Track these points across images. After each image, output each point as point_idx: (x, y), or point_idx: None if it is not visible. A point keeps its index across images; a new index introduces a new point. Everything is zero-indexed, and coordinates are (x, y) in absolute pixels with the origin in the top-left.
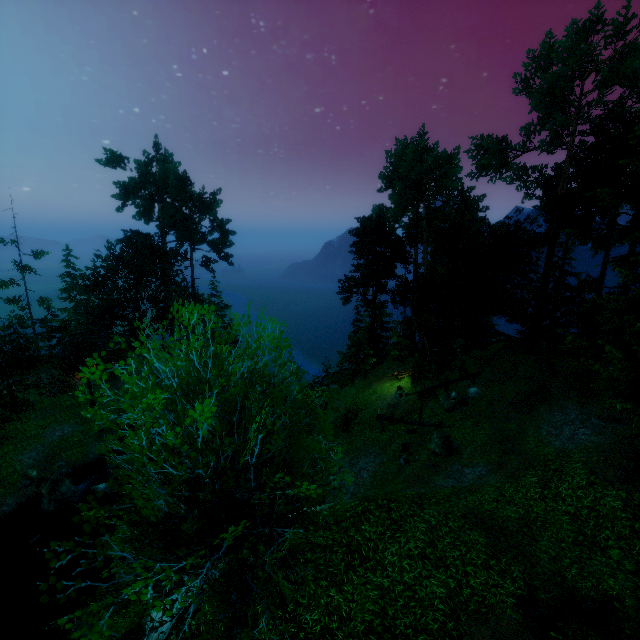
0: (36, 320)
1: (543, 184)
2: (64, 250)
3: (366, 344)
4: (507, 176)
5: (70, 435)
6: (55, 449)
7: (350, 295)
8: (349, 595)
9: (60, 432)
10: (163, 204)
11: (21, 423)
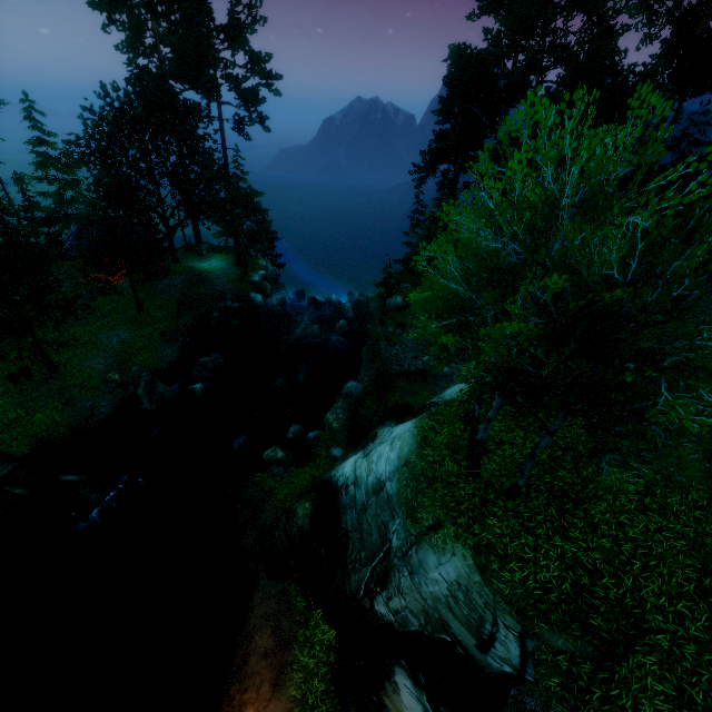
0: (18, 206)
1: (677, 19)
2: (23, 100)
3: (429, 240)
4: (633, 4)
5: (131, 340)
6: (122, 355)
7: (427, 174)
8: (560, 434)
9: (117, 338)
10: (169, 23)
11: (64, 330)
